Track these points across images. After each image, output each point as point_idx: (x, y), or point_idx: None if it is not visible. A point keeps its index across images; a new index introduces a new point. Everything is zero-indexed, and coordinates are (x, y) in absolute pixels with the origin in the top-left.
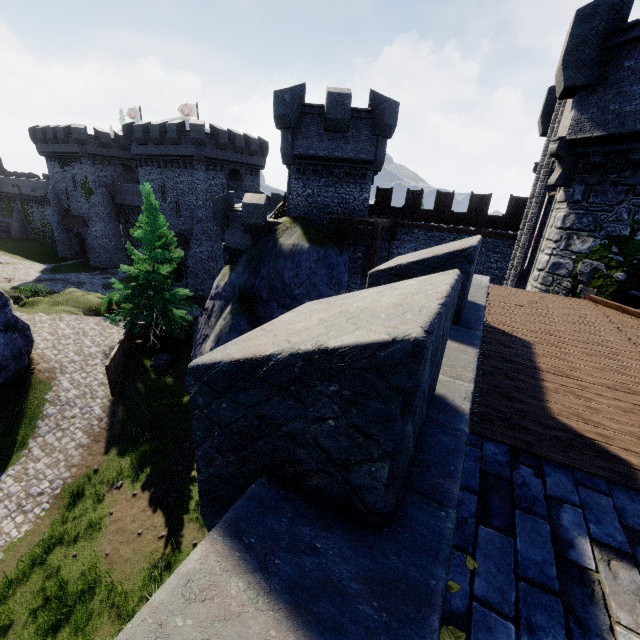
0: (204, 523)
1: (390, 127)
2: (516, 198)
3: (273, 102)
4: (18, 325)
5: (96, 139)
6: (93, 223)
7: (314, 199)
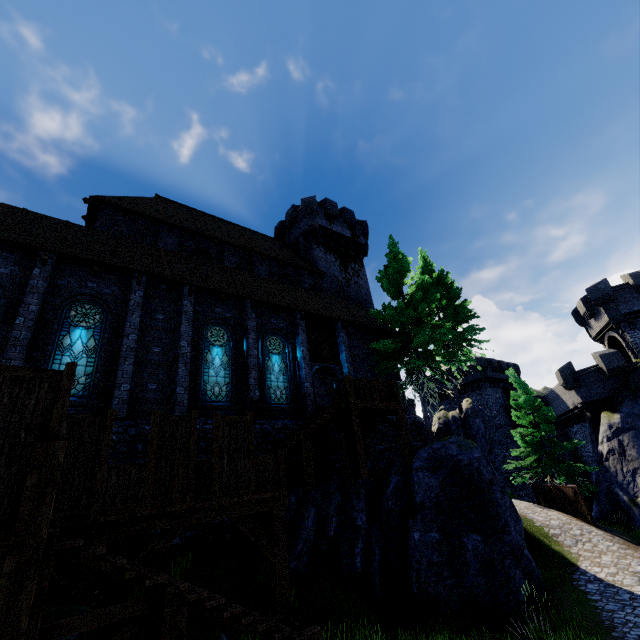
0: None
1: None
2: None
3: (587, 294)
4: None
5: None
6: None
7: None
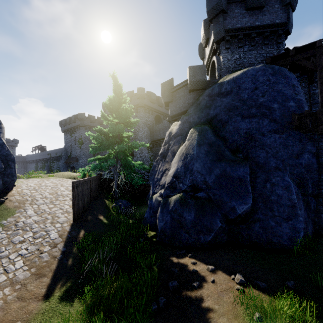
0: None
1: None
2: None
3: (206, 4)
4: (2, 150)
5: (88, 118)
6: (81, 158)
7: (241, 61)
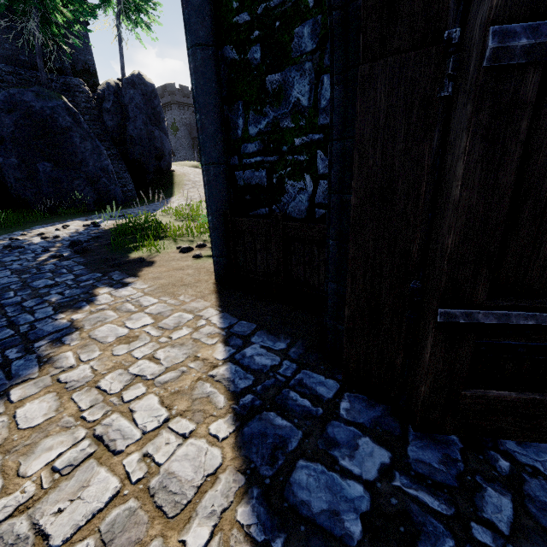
0: None
1: None
2: None
3: None
4: (168, 138)
5: (180, 91)
6: (178, 152)
7: None
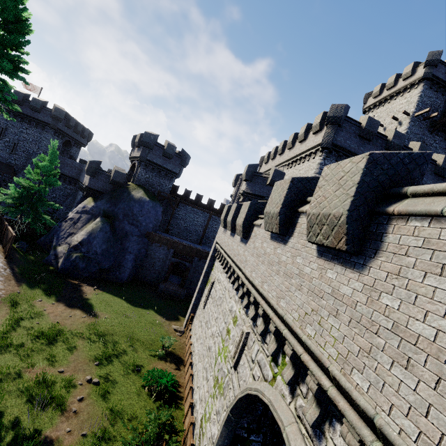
0: (231, 222)
1: (186, 164)
2: (223, 204)
3: (144, 135)
4: None
5: None
6: None
7: (149, 180)
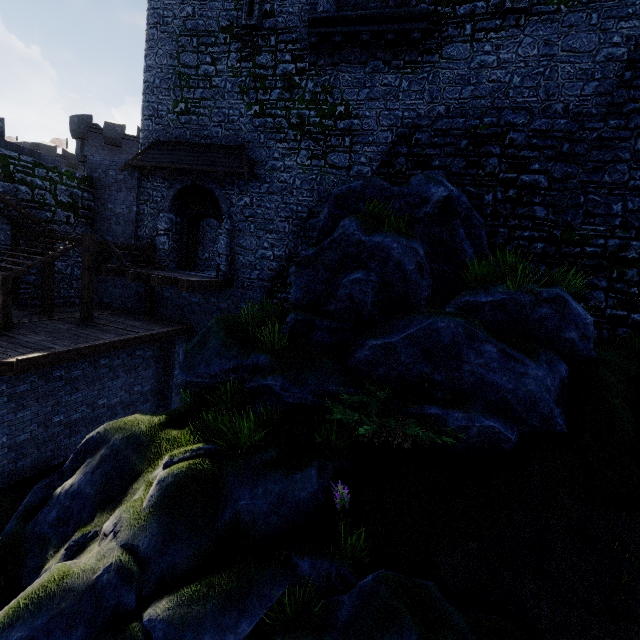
0: None
1: None
2: None
3: (70, 122)
4: None
5: None
6: None
7: None
